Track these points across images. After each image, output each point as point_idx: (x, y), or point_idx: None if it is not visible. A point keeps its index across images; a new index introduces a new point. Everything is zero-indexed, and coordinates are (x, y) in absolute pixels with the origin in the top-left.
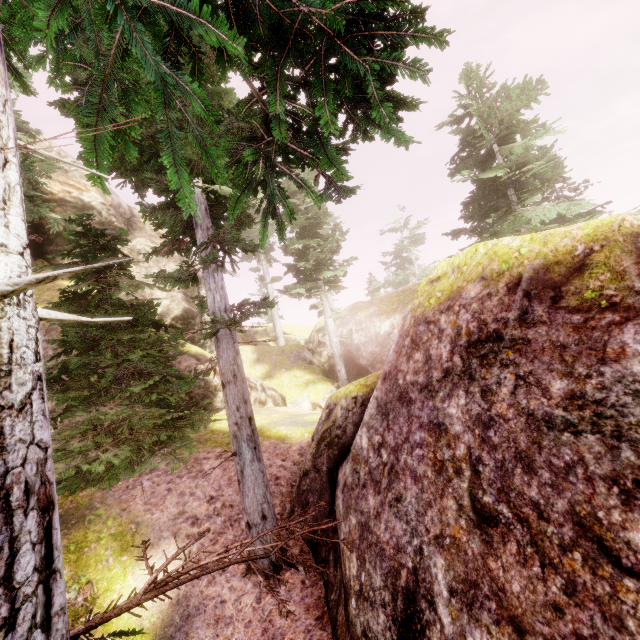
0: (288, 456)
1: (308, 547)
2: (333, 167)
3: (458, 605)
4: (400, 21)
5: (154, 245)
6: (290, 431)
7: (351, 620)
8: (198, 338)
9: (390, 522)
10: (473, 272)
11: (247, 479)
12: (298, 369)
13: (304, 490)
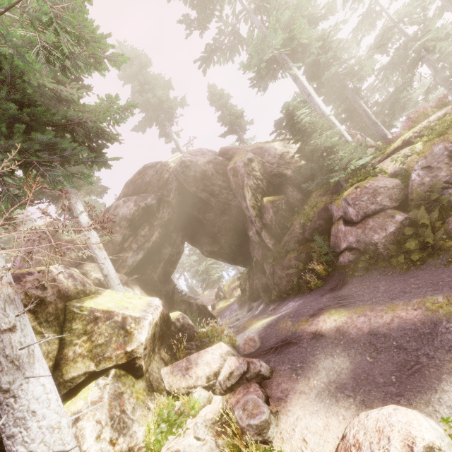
0: None
1: None
2: None
3: None
4: None
5: None
6: None
7: None
8: None
9: None
10: None
11: None
12: None
13: None
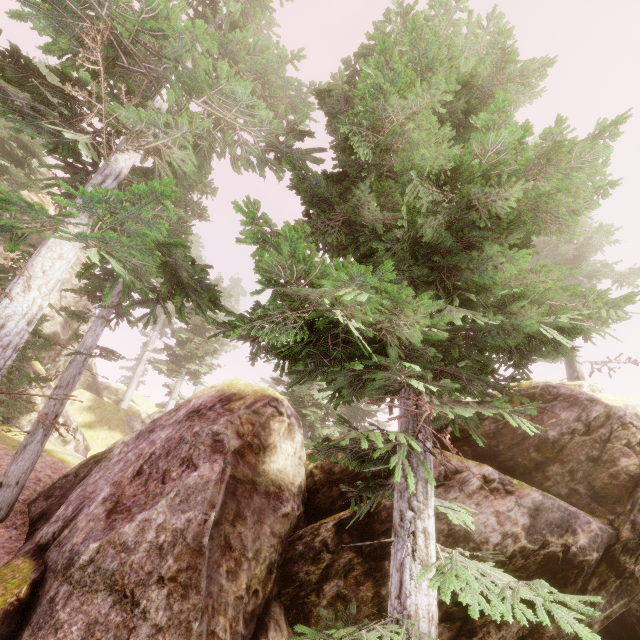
0: (60, 472)
1: (30, 523)
2: (181, 314)
3: (101, 501)
4: (212, 290)
5: (70, 270)
6: (75, 460)
7: (36, 537)
8: (47, 362)
9: (99, 482)
10: (220, 387)
11: (25, 452)
12: (120, 432)
13: (56, 487)
